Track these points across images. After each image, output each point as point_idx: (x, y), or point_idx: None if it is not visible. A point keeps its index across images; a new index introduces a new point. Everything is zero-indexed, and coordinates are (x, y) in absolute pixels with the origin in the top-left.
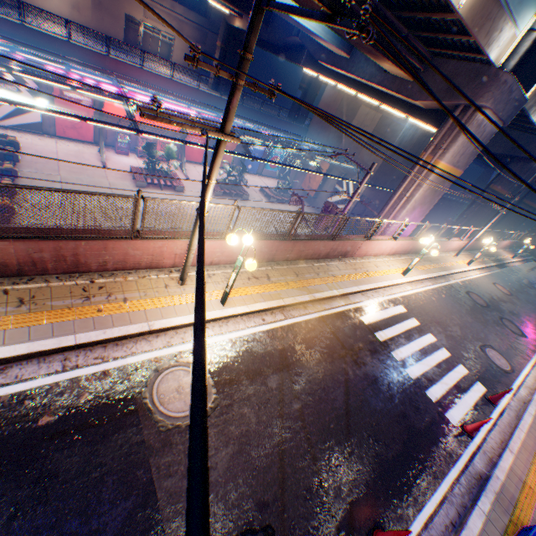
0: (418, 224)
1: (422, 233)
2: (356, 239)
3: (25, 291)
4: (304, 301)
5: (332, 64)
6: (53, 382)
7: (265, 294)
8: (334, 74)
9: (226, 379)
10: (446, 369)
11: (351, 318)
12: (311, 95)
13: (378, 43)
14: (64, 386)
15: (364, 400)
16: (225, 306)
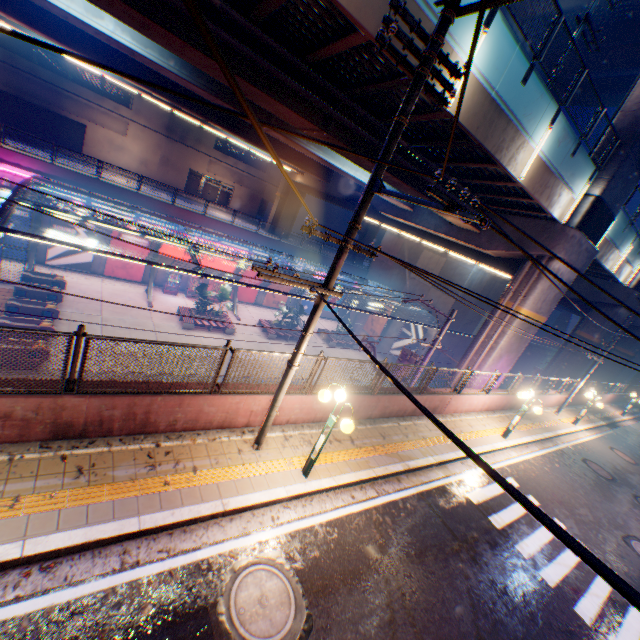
0: (510, 374)
1: (515, 385)
2: (445, 392)
3: (85, 457)
4: (397, 470)
5: (395, 215)
6: (108, 586)
7: (351, 461)
8: (397, 223)
9: (319, 585)
10: (591, 572)
11: (455, 495)
12: (368, 238)
13: (493, 228)
14: (121, 593)
15: (498, 621)
16: (308, 478)
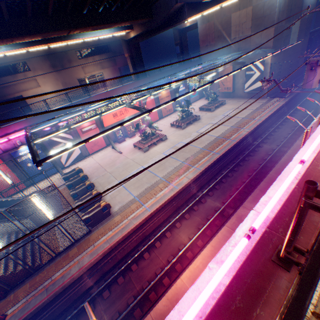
0: None
1: None
2: None
3: None
4: None
5: None
6: None
7: None
8: (217, 0)
9: None
10: None
11: None
12: (184, 43)
13: None
14: None
15: None
16: None
